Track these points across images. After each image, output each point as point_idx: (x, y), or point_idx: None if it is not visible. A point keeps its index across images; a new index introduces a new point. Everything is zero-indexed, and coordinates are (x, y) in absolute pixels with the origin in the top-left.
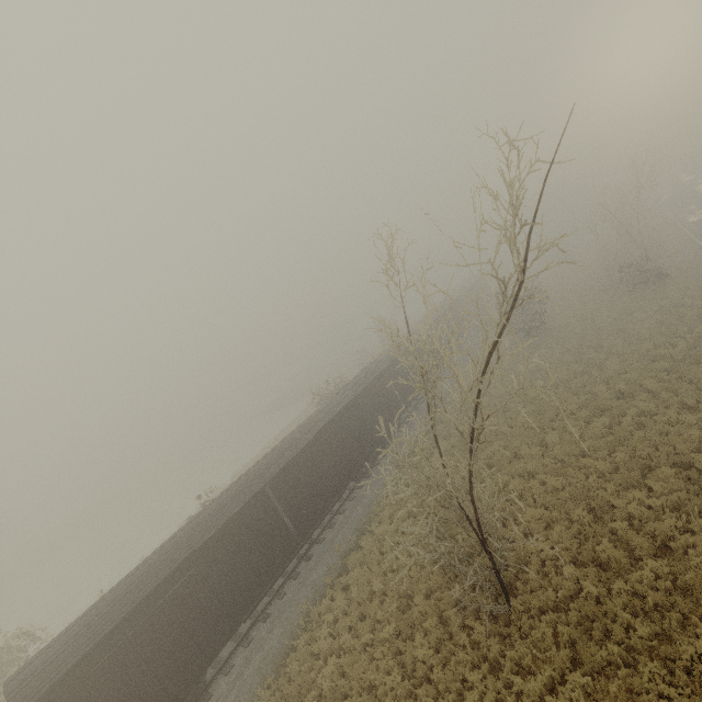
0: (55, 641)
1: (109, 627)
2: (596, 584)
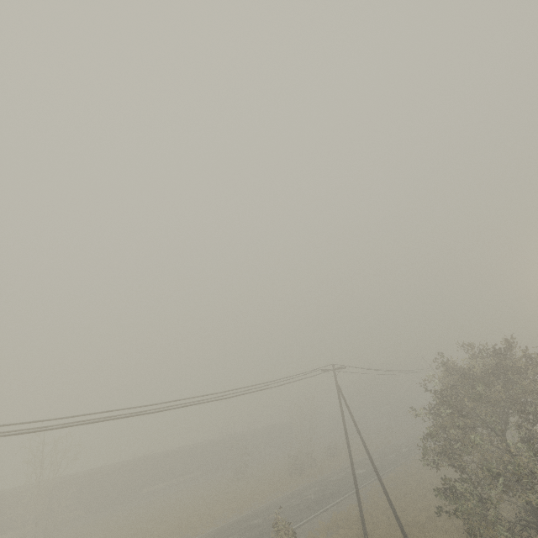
0: None
1: None
2: None
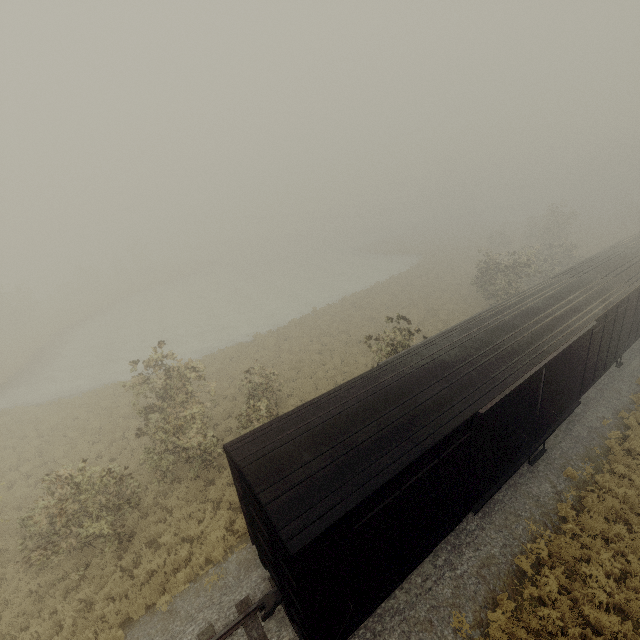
0: (288, 433)
1: (388, 472)
2: None
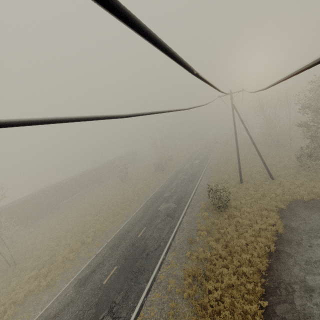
0: None
1: None
2: (33, 262)
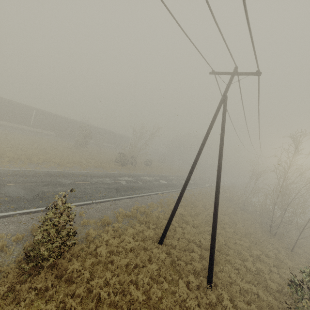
0: None
1: None
2: None
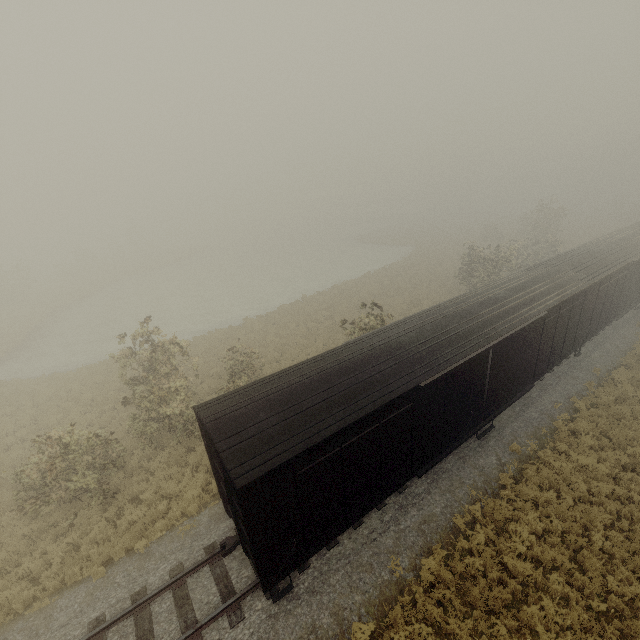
0: (250, 397)
1: (329, 430)
2: None
